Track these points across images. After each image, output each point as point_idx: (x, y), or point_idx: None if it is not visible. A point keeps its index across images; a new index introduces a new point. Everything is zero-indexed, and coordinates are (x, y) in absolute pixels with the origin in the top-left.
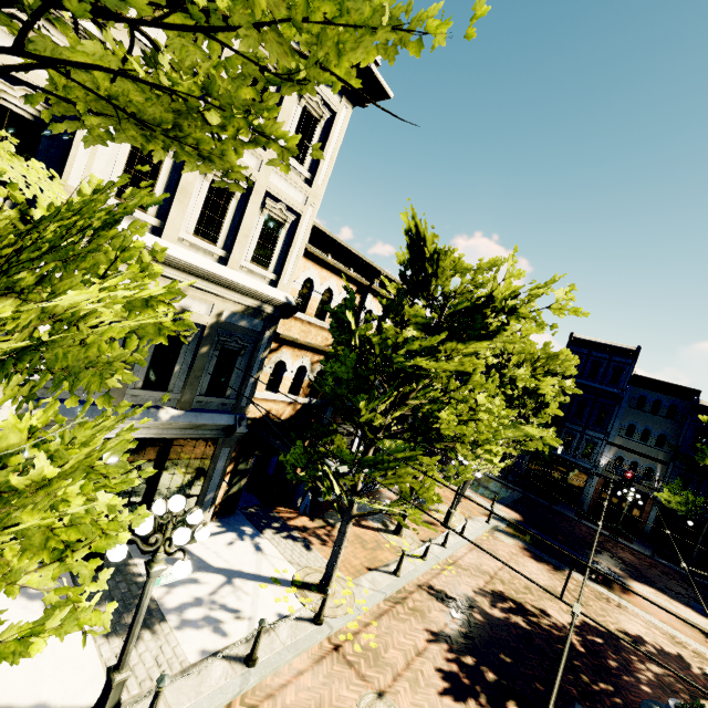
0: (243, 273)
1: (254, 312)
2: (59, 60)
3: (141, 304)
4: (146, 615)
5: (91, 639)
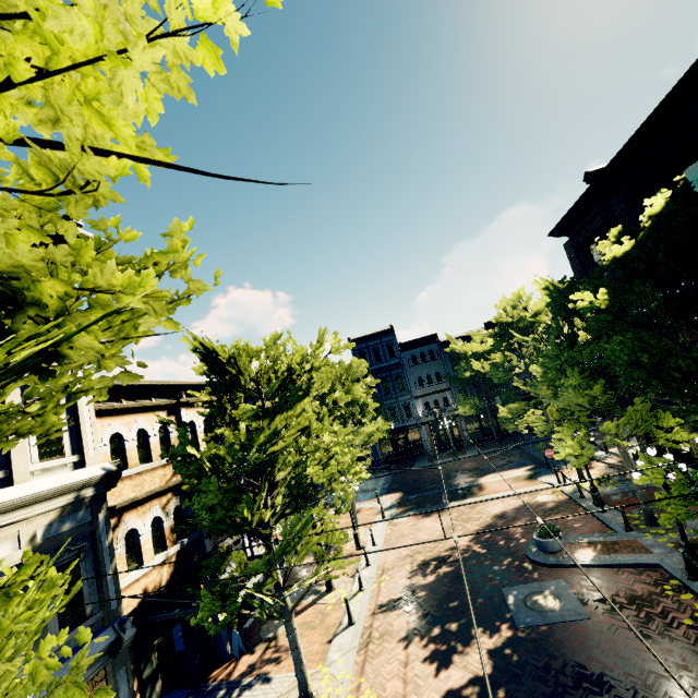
0: (37, 477)
1: (74, 506)
2: None
3: (0, 602)
4: None
5: None
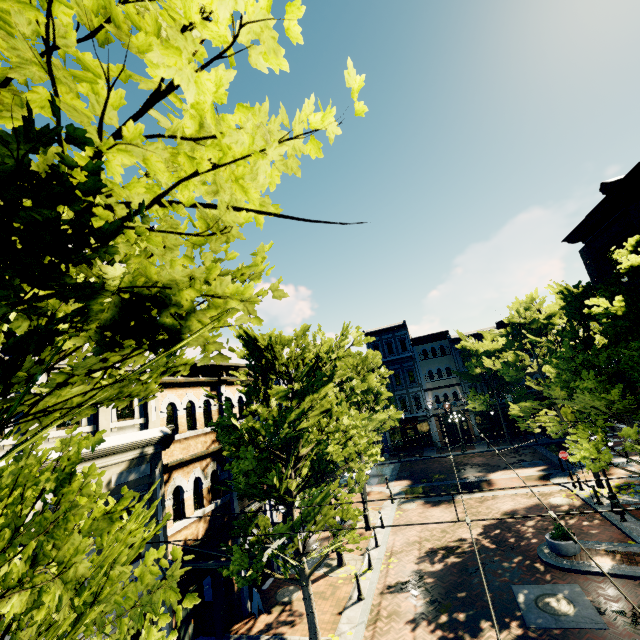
0: (114, 434)
1: (139, 460)
2: (51, 406)
3: (106, 524)
4: None
5: None
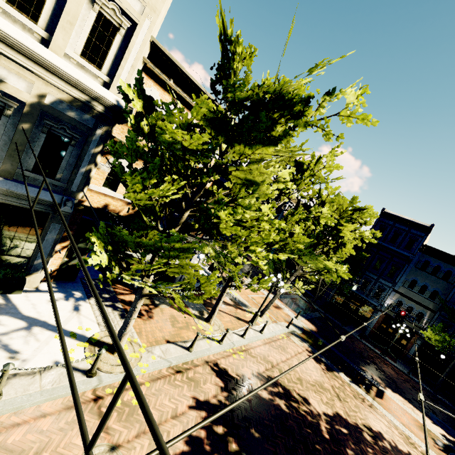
0: (73, 65)
1: (83, 106)
2: None
3: None
4: None
5: None
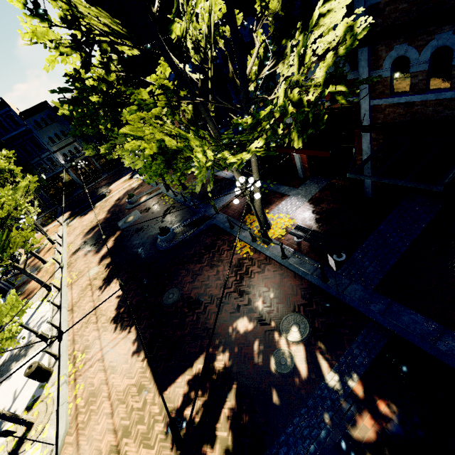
0: None
1: None
2: None
3: None
4: (25, 347)
5: (24, 360)
